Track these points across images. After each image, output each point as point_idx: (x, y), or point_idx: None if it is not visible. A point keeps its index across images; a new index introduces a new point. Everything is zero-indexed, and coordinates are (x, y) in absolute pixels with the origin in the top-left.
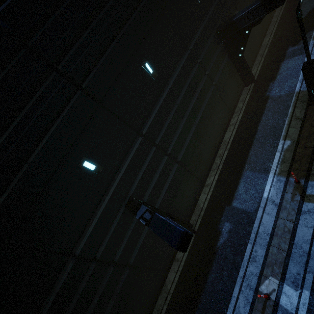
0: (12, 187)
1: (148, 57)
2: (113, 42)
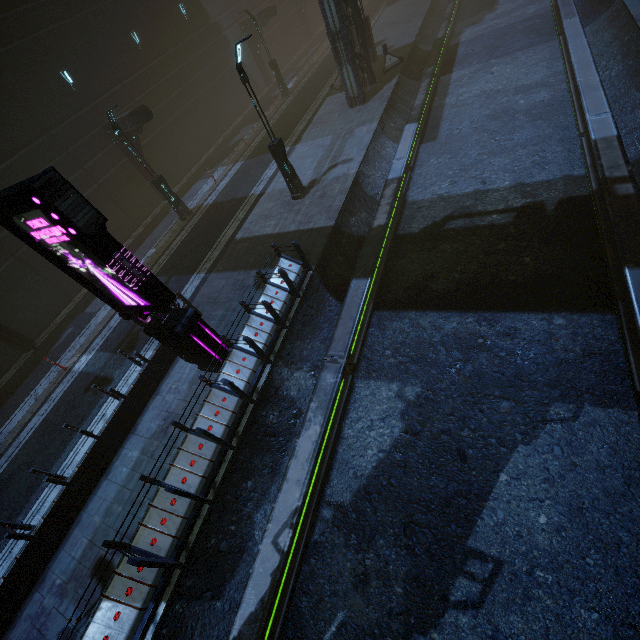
0: None
1: None
2: None
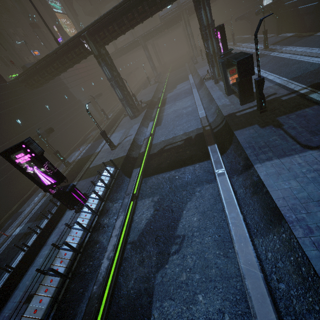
0: None
1: None
2: None
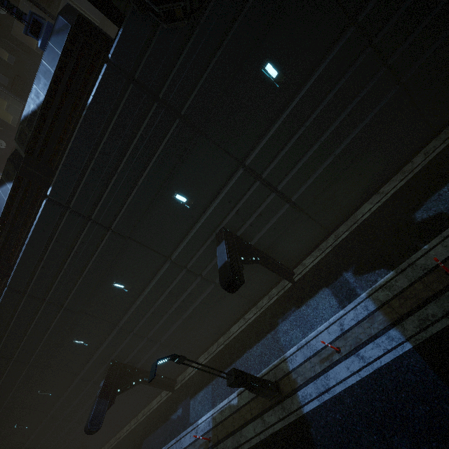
0: (39, 349)
1: (119, 276)
2: (80, 278)
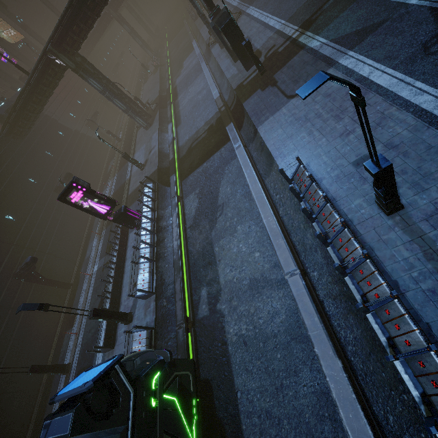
0: None
1: (9, 212)
2: None
